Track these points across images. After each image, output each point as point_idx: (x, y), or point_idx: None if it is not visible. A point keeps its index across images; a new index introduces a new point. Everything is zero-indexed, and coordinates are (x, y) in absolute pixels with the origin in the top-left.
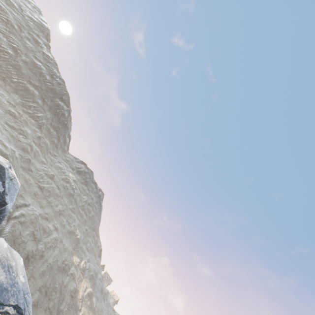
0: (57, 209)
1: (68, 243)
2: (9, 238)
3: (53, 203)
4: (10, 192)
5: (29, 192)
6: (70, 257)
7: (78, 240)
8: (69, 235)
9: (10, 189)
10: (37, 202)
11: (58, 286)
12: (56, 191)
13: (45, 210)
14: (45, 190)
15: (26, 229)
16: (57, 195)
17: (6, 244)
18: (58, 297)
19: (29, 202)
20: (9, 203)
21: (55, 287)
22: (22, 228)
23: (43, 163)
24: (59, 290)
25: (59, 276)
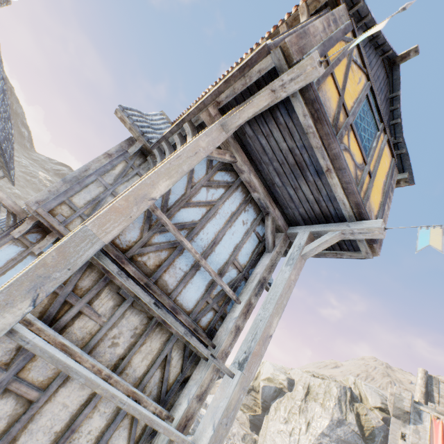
0: (11, 191)
1: None
2: None
3: (2, 184)
4: None
5: None
6: None
7: None
8: None
9: None
10: None
11: None
12: None
13: None
14: None
15: None
16: None
17: None
18: None
19: None
20: None
21: None
22: None
23: None
24: None
25: None
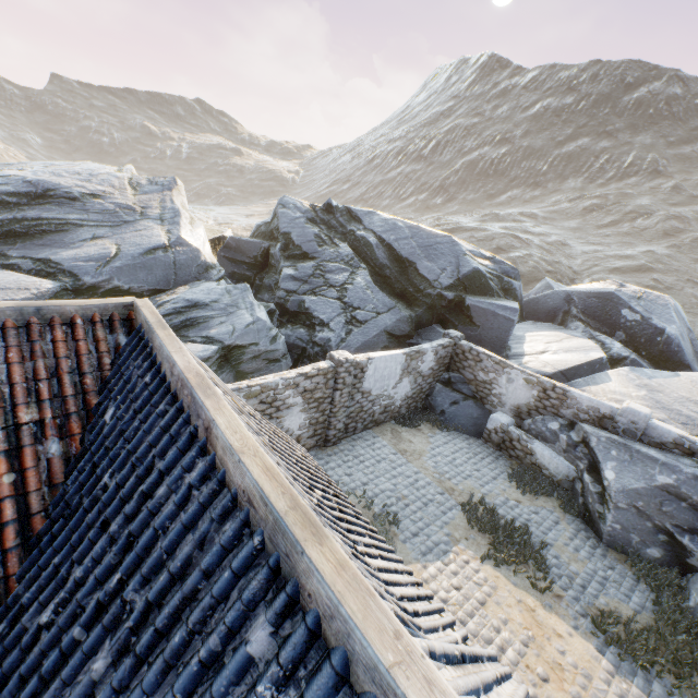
0: None
1: None
2: None
3: None
4: (652, 314)
5: None
6: None
7: None
8: None
9: (650, 311)
10: None
11: None
12: None
13: None
14: None
15: None
16: None
17: None
18: None
19: None
20: (665, 328)
21: None
22: None
23: None
24: None
25: None
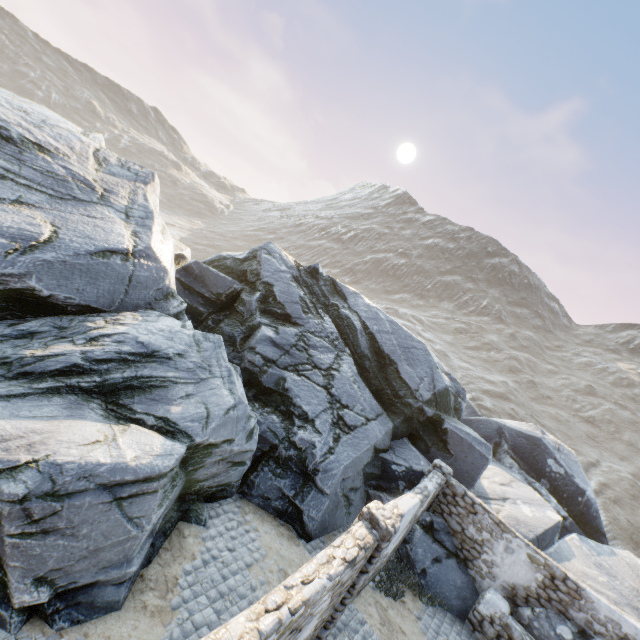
0: None
1: None
2: (618, 535)
3: (639, 443)
4: (571, 470)
5: (576, 437)
6: None
7: None
8: None
9: (569, 466)
10: (604, 451)
11: None
12: (622, 414)
13: (634, 463)
14: (599, 422)
15: (632, 511)
16: (632, 422)
17: (639, 562)
18: None
19: (592, 455)
20: (585, 489)
21: None
22: (624, 510)
23: (552, 373)
24: None
25: None
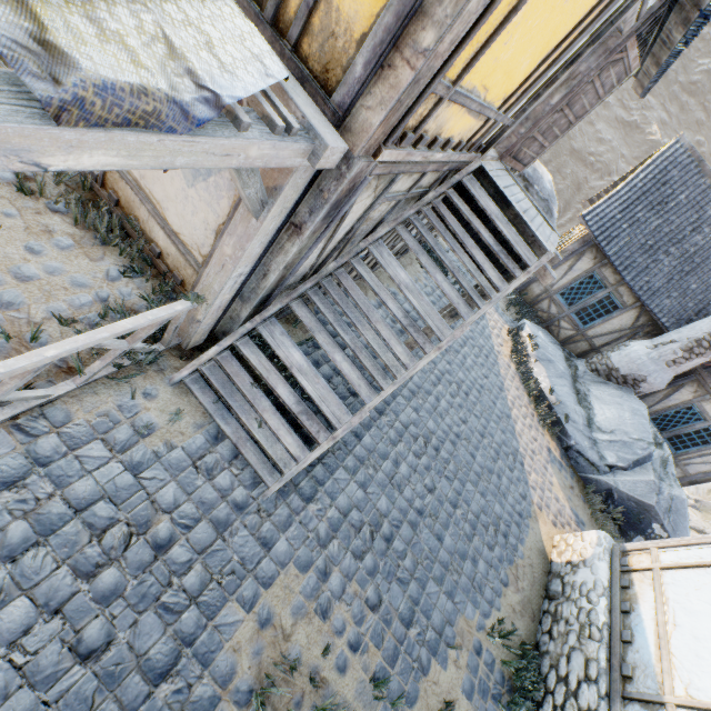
0: None
1: (612, 137)
2: None
3: None
4: None
5: None
6: (613, 158)
7: (649, 146)
8: (621, 130)
9: None
10: None
11: (569, 174)
12: None
13: None
14: None
15: None
16: None
17: None
18: (568, 187)
19: None
20: None
21: (563, 172)
22: None
23: None
24: (572, 182)
25: (573, 165)
